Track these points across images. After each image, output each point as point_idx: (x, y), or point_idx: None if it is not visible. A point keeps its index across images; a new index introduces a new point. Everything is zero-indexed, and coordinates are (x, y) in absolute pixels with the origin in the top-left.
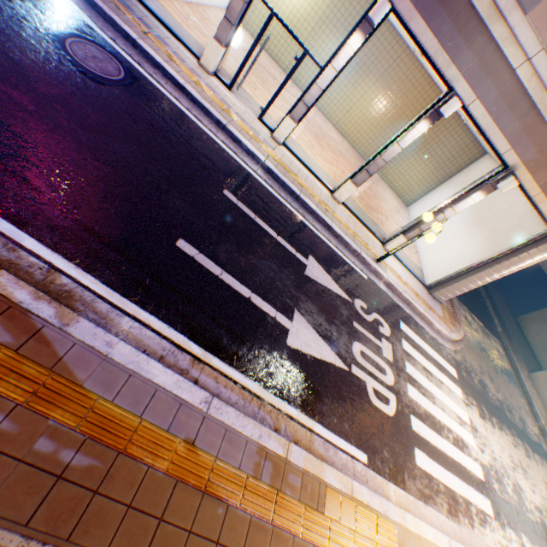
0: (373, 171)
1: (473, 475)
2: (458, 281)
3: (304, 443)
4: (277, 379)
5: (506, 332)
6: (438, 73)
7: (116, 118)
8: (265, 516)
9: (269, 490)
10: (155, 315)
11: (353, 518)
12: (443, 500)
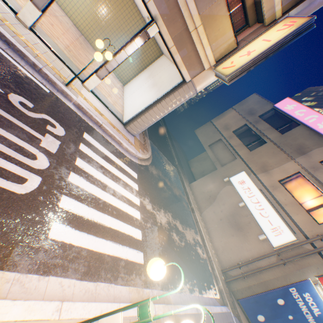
0: None
1: (132, 238)
2: (141, 117)
3: None
4: None
5: (181, 165)
6: None
7: None
8: None
9: None
10: None
11: None
12: (82, 265)
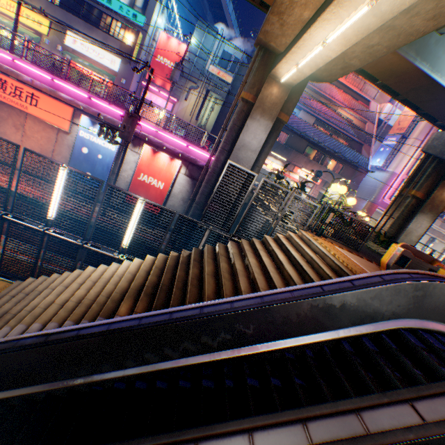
0: None
1: None
2: None
3: None
4: None
5: None
6: None
7: None
8: None
9: None
10: None
11: None
12: None
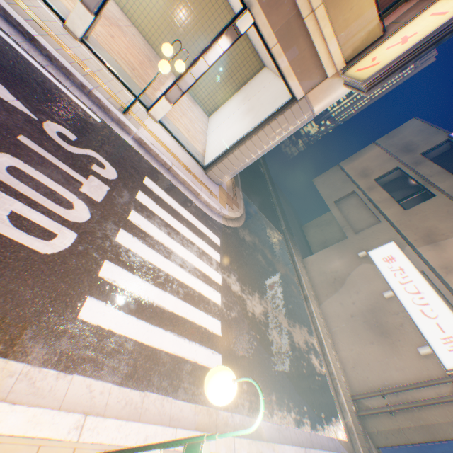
0: None
1: (206, 331)
2: (228, 157)
3: None
4: None
5: (290, 231)
6: None
7: None
8: None
9: None
10: None
11: None
12: (124, 363)
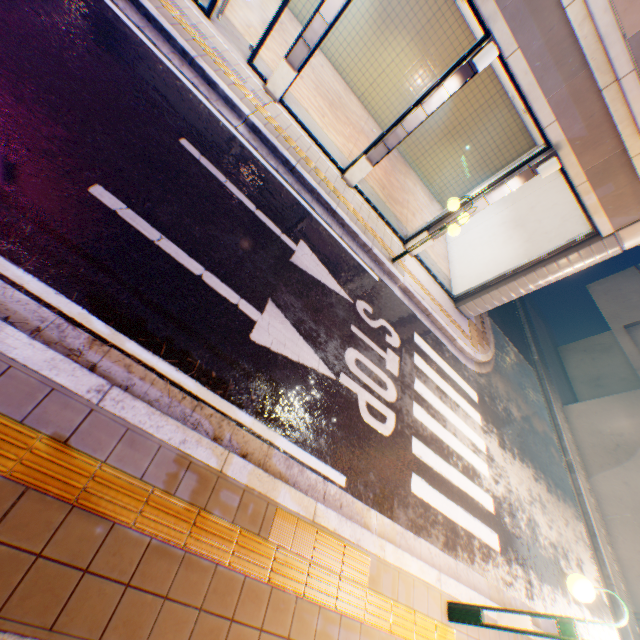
0: (392, 144)
1: (482, 507)
2: (489, 292)
3: (257, 457)
4: (228, 378)
5: (543, 361)
6: (473, 9)
7: (8, 6)
8: (174, 540)
9: (187, 508)
10: (36, 275)
11: (311, 546)
12: (440, 532)
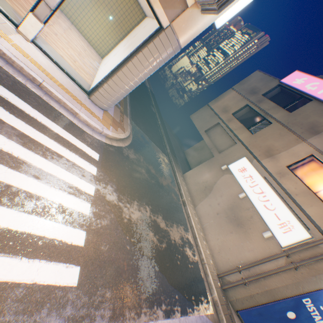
0: None
1: (62, 244)
2: (107, 82)
3: None
4: None
5: (174, 154)
6: None
7: None
8: None
9: None
10: None
11: None
12: None
